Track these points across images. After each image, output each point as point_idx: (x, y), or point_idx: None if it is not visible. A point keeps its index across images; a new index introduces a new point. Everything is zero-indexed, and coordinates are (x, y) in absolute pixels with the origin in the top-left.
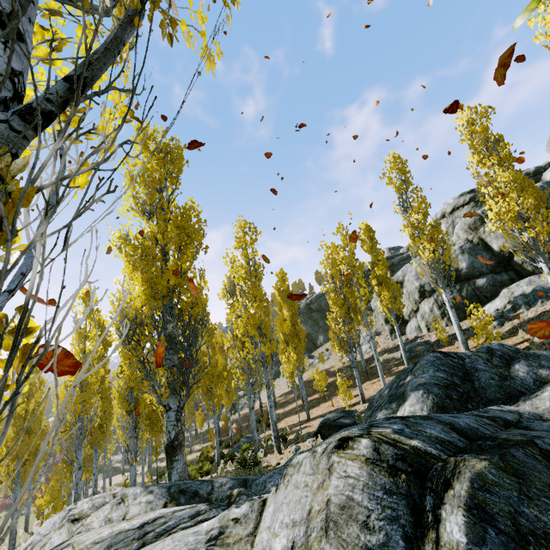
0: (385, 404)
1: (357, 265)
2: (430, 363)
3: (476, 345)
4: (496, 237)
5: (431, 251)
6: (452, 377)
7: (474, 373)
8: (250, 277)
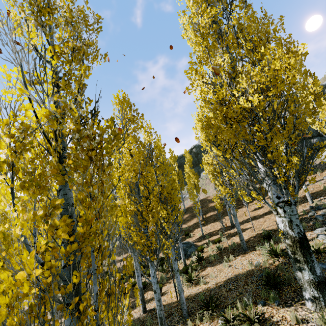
0: None
1: None
2: None
3: None
4: None
5: None
6: None
7: None
8: None
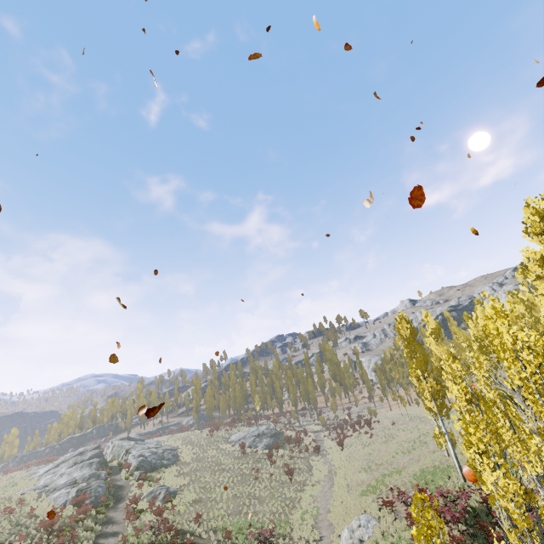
0: None
1: None
2: None
3: None
4: None
5: None
6: None
7: None
8: None
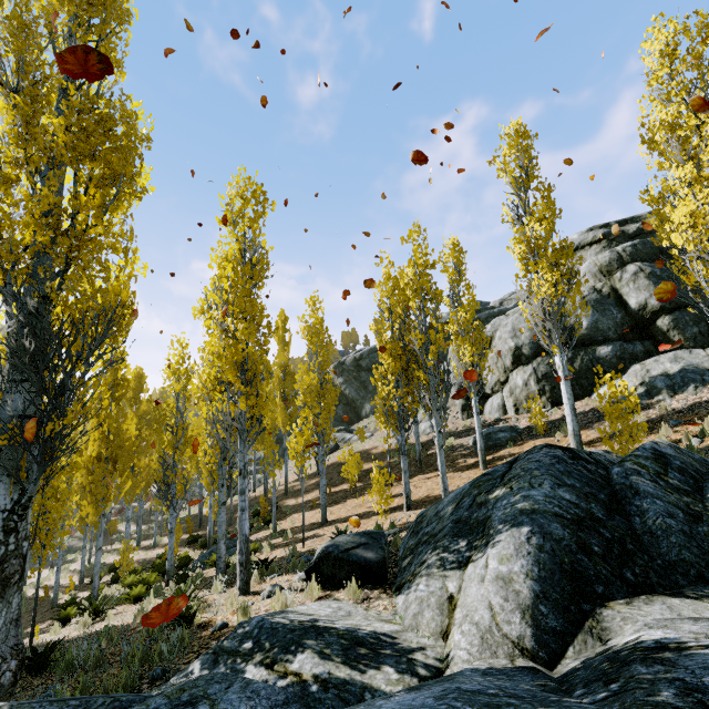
0: (444, 537)
1: (431, 293)
2: (544, 469)
3: (589, 440)
4: (637, 288)
5: (552, 285)
6: (588, 503)
7: (633, 499)
8: (242, 278)
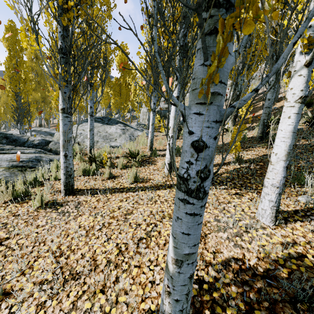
0: None
1: None
2: None
3: None
4: None
5: None
6: None
7: None
8: None
